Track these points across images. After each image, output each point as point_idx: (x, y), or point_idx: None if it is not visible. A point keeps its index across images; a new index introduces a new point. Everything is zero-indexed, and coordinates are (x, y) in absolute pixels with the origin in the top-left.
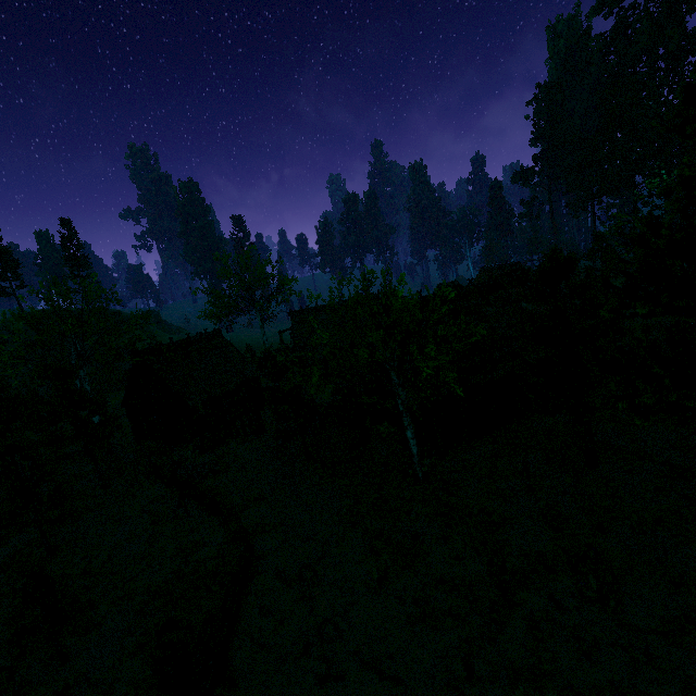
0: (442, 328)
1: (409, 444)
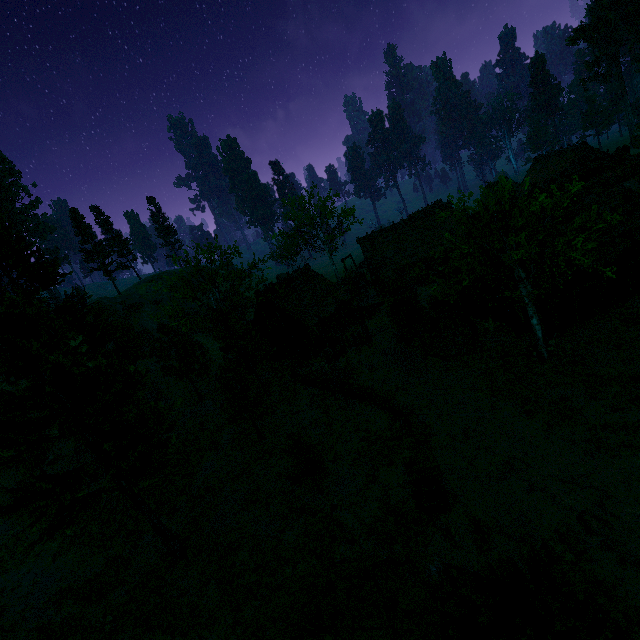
0: (577, 221)
1: (534, 330)
